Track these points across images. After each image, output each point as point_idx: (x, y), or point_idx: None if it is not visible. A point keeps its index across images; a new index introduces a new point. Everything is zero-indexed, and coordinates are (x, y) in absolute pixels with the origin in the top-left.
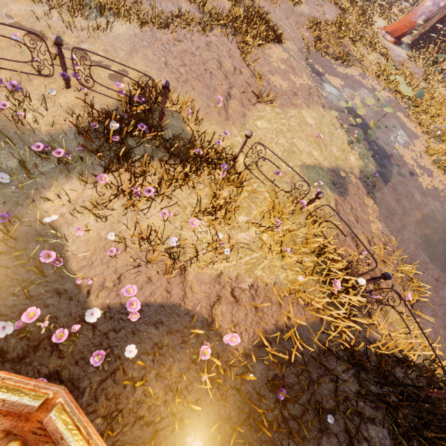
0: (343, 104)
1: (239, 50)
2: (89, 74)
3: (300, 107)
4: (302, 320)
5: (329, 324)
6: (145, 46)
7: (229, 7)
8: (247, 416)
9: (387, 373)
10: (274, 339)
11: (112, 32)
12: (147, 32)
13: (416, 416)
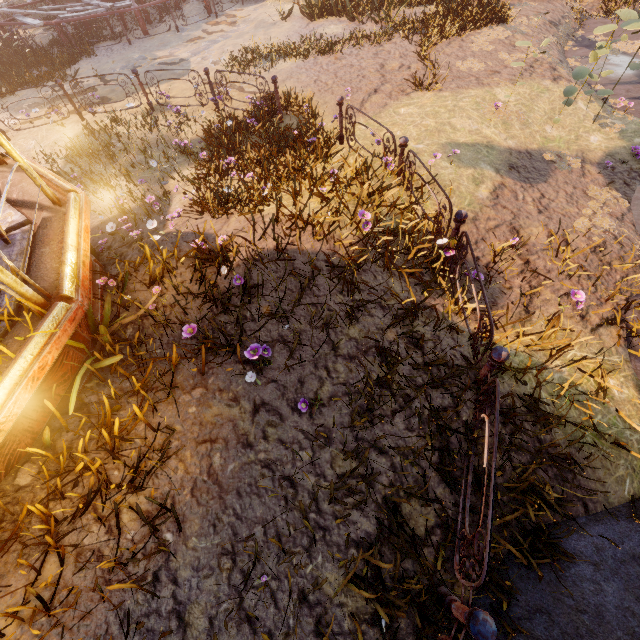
0: (520, 44)
1: (420, 48)
2: (227, 93)
3: (493, 86)
4: (306, 247)
5: (344, 261)
6: (302, 73)
7: (434, 11)
8: (213, 303)
9: (419, 337)
10: (268, 257)
11: (276, 70)
12: (310, 62)
13: (433, 386)
